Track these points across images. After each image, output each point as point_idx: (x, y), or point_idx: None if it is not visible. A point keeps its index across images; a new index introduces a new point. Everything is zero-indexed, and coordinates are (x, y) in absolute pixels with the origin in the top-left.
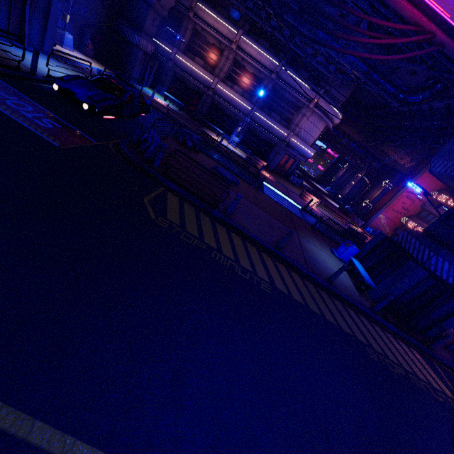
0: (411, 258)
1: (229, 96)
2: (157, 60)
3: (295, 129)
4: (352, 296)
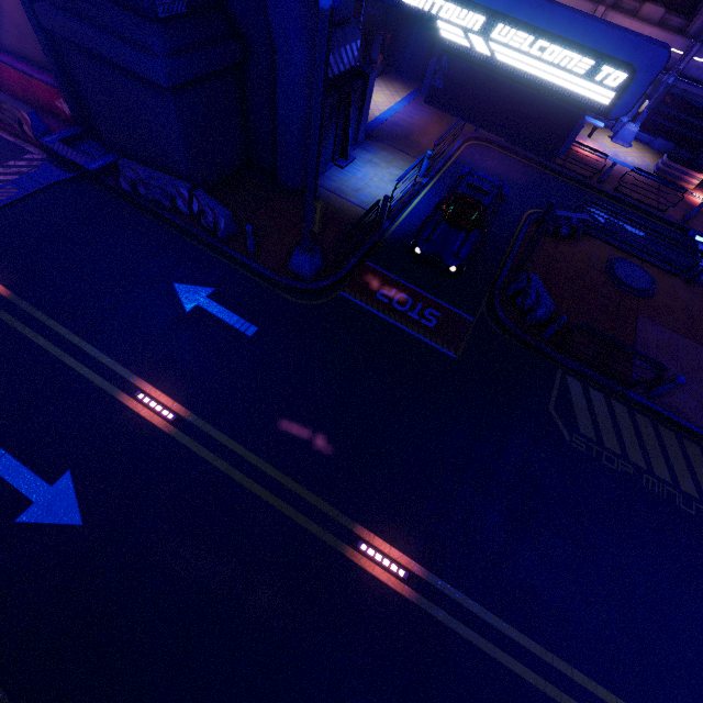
0: None
1: None
2: None
3: None
4: None
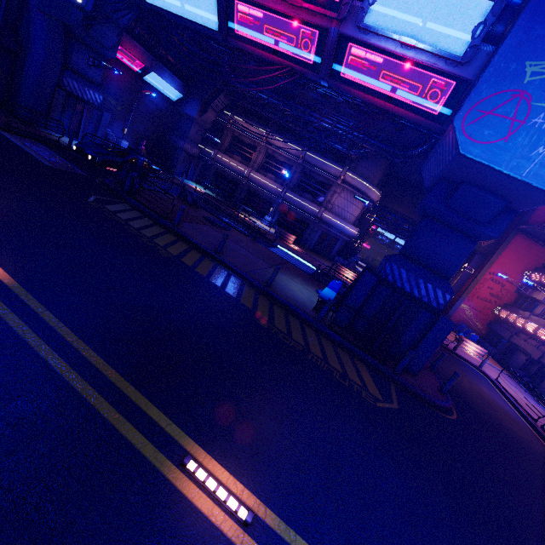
0: (374, 273)
1: (261, 181)
2: (201, 160)
3: (327, 205)
4: (296, 304)
